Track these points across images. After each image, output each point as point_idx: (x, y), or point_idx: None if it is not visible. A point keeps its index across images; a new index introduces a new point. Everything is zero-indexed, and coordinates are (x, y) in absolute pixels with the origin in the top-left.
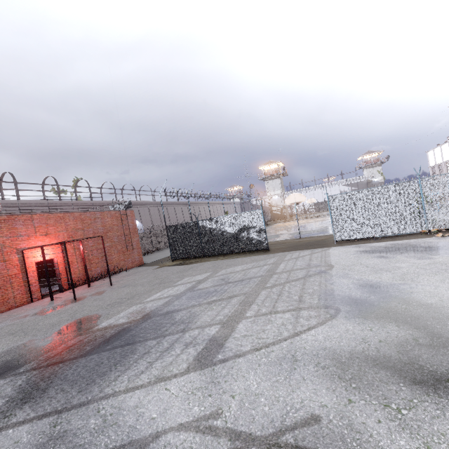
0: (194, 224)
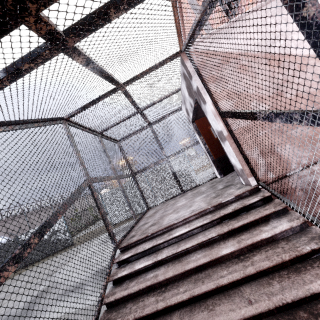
0: (15, 240)
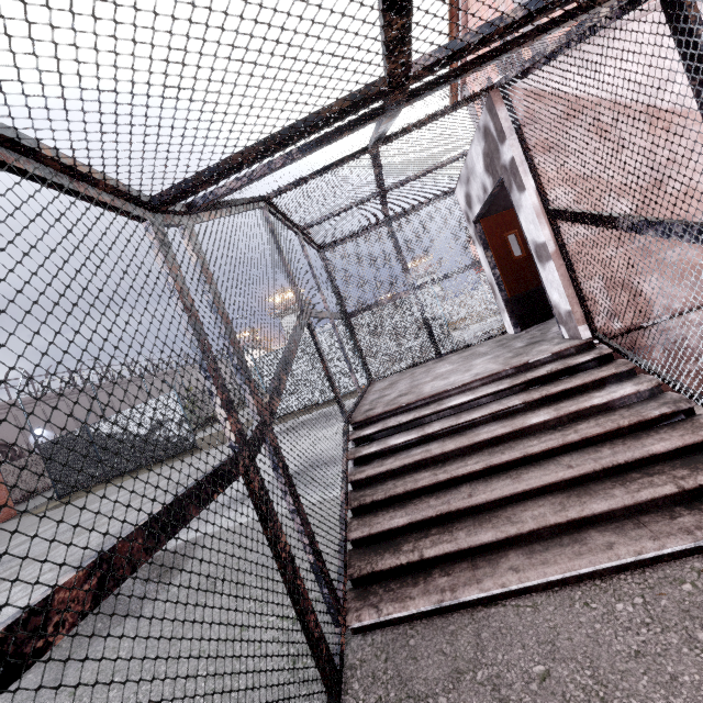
0: (83, 432)
